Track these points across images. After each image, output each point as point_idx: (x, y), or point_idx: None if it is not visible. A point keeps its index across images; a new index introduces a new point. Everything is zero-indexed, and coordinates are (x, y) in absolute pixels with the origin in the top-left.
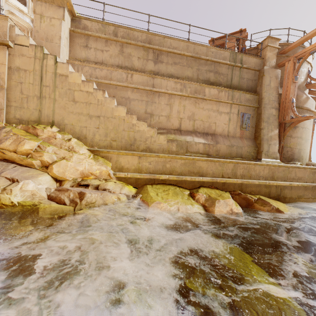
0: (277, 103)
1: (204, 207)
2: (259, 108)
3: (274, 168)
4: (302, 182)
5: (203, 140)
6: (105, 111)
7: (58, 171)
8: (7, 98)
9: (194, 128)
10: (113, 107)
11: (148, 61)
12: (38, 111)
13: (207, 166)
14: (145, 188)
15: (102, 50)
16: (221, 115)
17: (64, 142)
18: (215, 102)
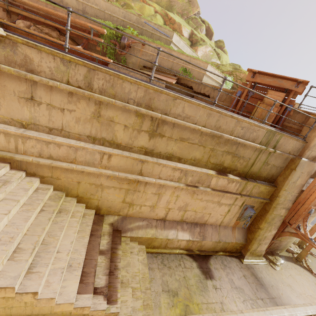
0: (292, 203)
1: None
2: (269, 203)
3: None
4: None
5: (188, 236)
6: (39, 310)
7: None
8: None
9: (182, 218)
10: (52, 305)
11: (141, 133)
12: None
13: None
14: None
15: (63, 109)
16: (221, 207)
17: None
18: (219, 194)
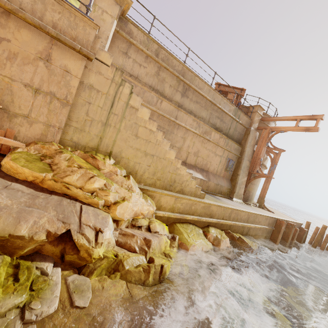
0: (251, 158)
1: (212, 245)
2: (240, 157)
3: (250, 214)
4: (260, 225)
5: (201, 176)
6: (159, 151)
7: (119, 212)
8: (69, 115)
9: (195, 163)
10: (167, 149)
11: (177, 92)
12: (99, 138)
13: (216, 210)
14: (176, 227)
15: (141, 65)
16: (216, 157)
17: (125, 180)
18: (215, 145)
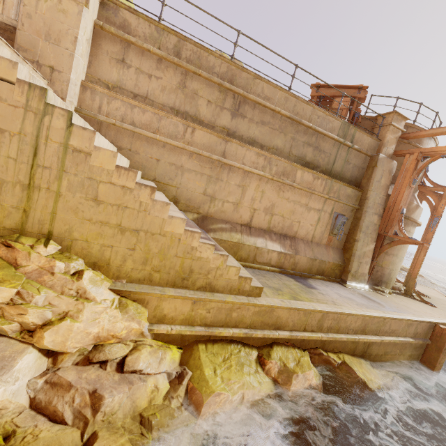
0: (382, 208)
1: (275, 382)
2: (359, 210)
3: (369, 319)
4: (394, 336)
5: (279, 247)
6: (150, 222)
7: (53, 340)
8: None
9: (269, 225)
10: (164, 217)
11: (223, 111)
12: (21, 211)
13: (288, 315)
14: (196, 353)
15: (150, 75)
16: (310, 212)
17: (70, 282)
18: (306, 193)
